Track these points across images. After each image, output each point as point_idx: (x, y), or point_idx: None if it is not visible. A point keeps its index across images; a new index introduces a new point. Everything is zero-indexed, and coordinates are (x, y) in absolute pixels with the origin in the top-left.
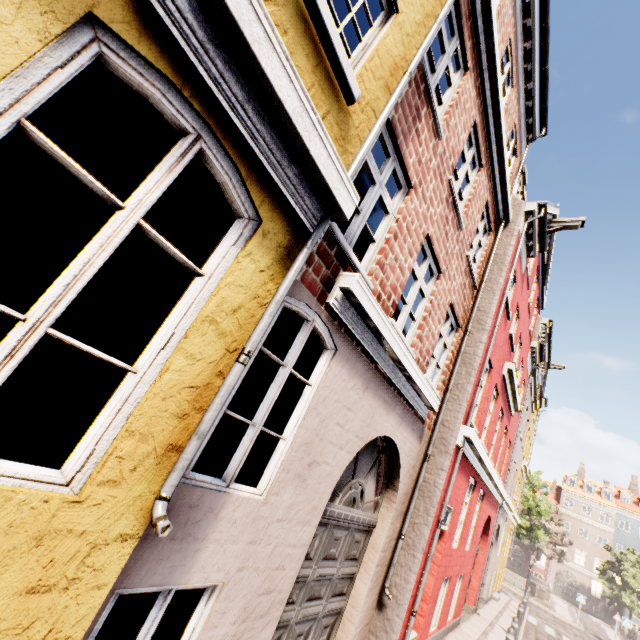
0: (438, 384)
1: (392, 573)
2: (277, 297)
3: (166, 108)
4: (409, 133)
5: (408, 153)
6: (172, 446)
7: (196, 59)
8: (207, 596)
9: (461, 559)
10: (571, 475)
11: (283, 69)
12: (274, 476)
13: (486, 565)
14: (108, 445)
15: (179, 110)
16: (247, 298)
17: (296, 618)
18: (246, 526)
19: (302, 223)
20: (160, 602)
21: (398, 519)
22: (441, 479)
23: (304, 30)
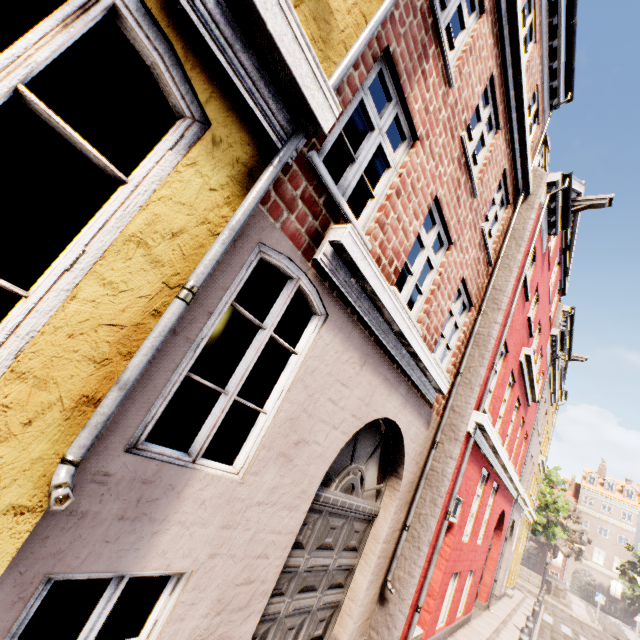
0: (448, 367)
1: (395, 566)
2: (231, 222)
3: None
4: (414, 73)
5: (413, 97)
6: (88, 398)
7: None
8: (172, 585)
9: (472, 554)
10: (591, 472)
11: None
12: (253, 454)
13: (499, 561)
14: None
15: None
16: (192, 221)
17: (286, 611)
18: (218, 508)
19: (266, 135)
20: (110, 590)
21: (402, 509)
22: (450, 468)
23: None
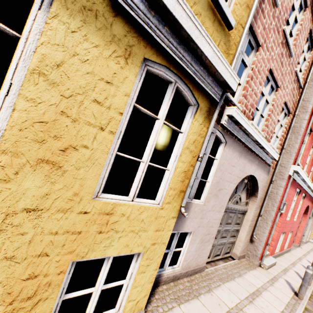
0: (277, 146)
1: (256, 229)
2: (208, 133)
3: (165, 77)
4: (257, 14)
5: (257, 27)
6: (181, 191)
7: (174, 55)
8: (189, 234)
9: (291, 224)
10: None
11: (206, 42)
12: (206, 195)
13: (305, 227)
14: (165, 192)
15: (169, 75)
16: (197, 136)
17: (217, 243)
18: (199, 213)
19: (214, 99)
20: (176, 235)
21: (258, 208)
22: (280, 191)
23: (207, 7)
